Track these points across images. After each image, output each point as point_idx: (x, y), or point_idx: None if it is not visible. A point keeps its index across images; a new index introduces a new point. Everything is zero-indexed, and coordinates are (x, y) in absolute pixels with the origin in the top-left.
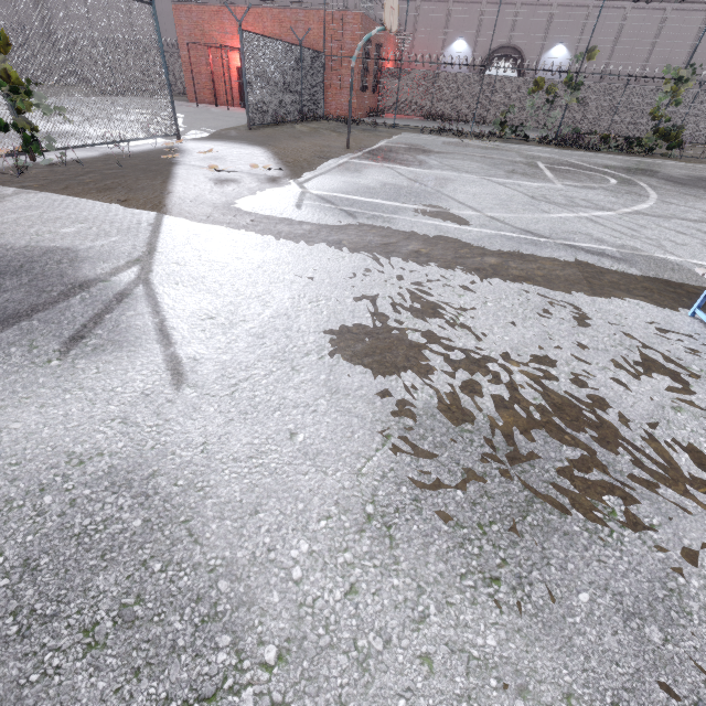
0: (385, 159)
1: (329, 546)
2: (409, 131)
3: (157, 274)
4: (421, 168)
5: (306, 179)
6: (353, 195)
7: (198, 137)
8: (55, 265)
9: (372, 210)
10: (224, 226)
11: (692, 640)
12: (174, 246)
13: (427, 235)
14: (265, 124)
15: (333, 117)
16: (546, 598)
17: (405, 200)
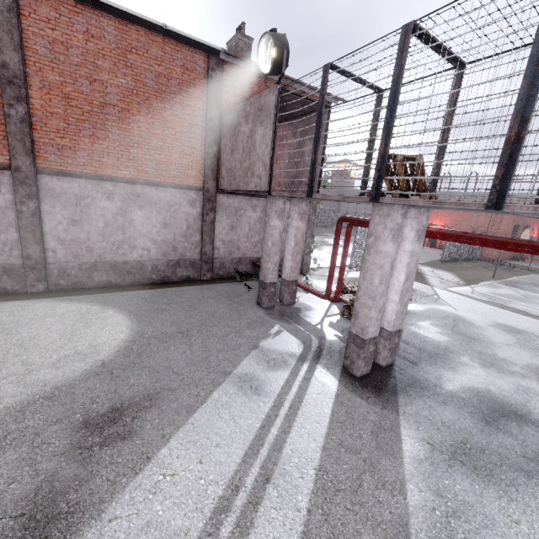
0: (512, 285)
1: (483, 324)
2: (538, 273)
3: (441, 297)
4: (532, 292)
5: (473, 286)
6: (492, 294)
7: (420, 263)
8: (420, 292)
9: (499, 299)
10: (451, 293)
11: (533, 341)
12: (441, 294)
13: (518, 309)
14: (447, 260)
15: (484, 258)
16: (513, 335)
17: (515, 300)
